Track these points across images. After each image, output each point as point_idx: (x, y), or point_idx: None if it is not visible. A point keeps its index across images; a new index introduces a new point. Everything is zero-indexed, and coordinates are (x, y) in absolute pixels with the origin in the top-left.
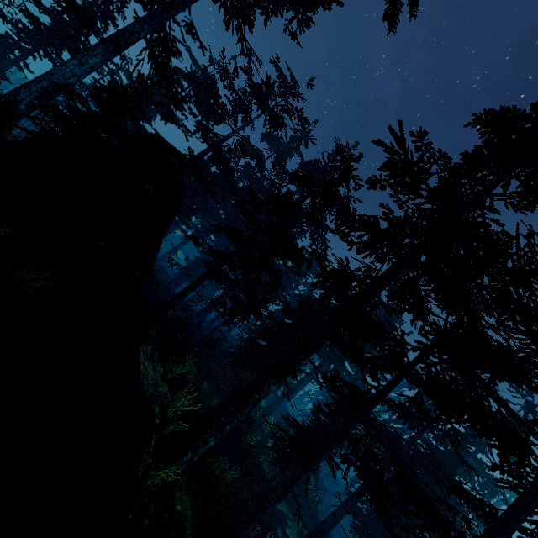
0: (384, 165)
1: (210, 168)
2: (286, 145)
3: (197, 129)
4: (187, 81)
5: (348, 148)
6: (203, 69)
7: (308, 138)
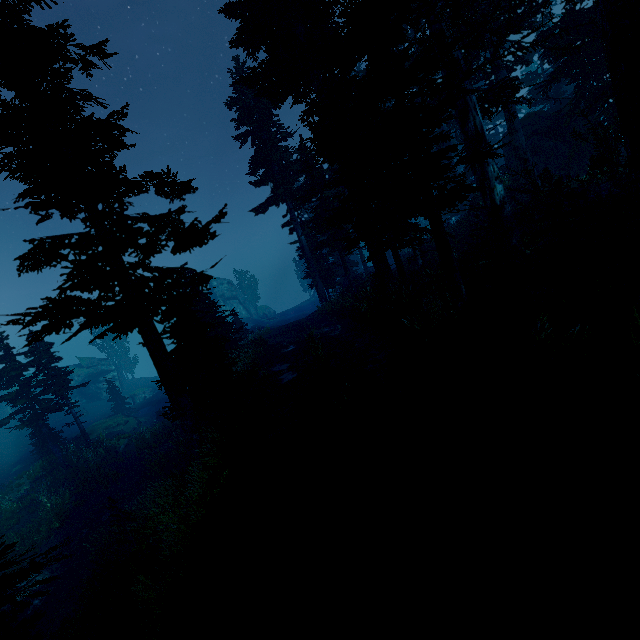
0: None
1: None
2: None
3: None
4: None
5: None
6: None
7: None
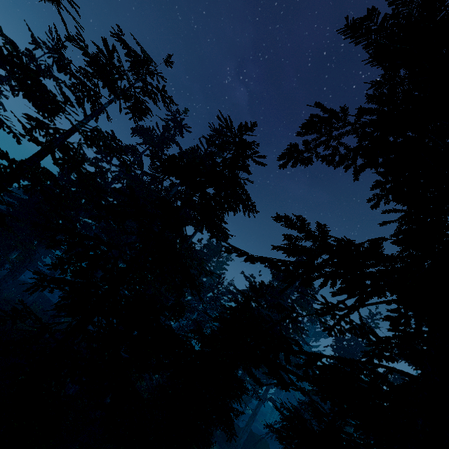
0: (308, 123)
1: (52, 174)
2: (160, 136)
3: (32, 127)
4: (0, 67)
5: (223, 131)
6: (29, 54)
7: (181, 127)
